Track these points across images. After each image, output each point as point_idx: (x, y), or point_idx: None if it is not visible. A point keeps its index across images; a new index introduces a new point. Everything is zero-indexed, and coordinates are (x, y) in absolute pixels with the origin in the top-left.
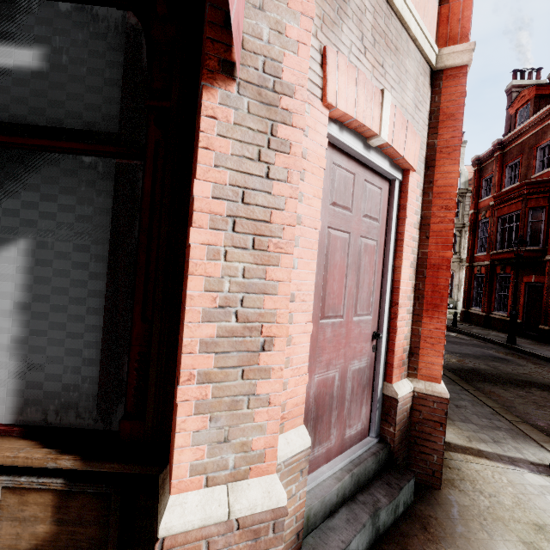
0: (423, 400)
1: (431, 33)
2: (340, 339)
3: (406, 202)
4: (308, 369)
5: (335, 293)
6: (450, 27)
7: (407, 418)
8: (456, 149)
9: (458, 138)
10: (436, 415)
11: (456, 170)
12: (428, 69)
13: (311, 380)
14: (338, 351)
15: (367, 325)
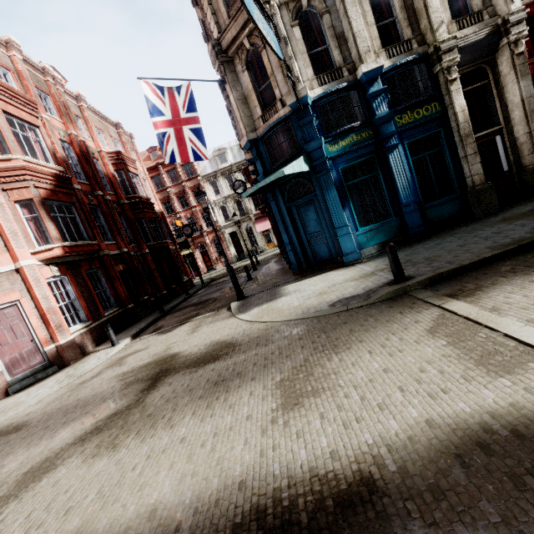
0: (58, 347)
1: (9, 262)
2: (14, 347)
3: (23, 307)
4: (3, 357)
5: (4, 340)
6: (14, 257)
7: (57, 353)
8: (32, 287)
9: (30, 284)
10: (61, 349)
11: (34, 292)
12: (14, 271)
13: (5, 359)
14: (14, 350)
15: (27, 339)
